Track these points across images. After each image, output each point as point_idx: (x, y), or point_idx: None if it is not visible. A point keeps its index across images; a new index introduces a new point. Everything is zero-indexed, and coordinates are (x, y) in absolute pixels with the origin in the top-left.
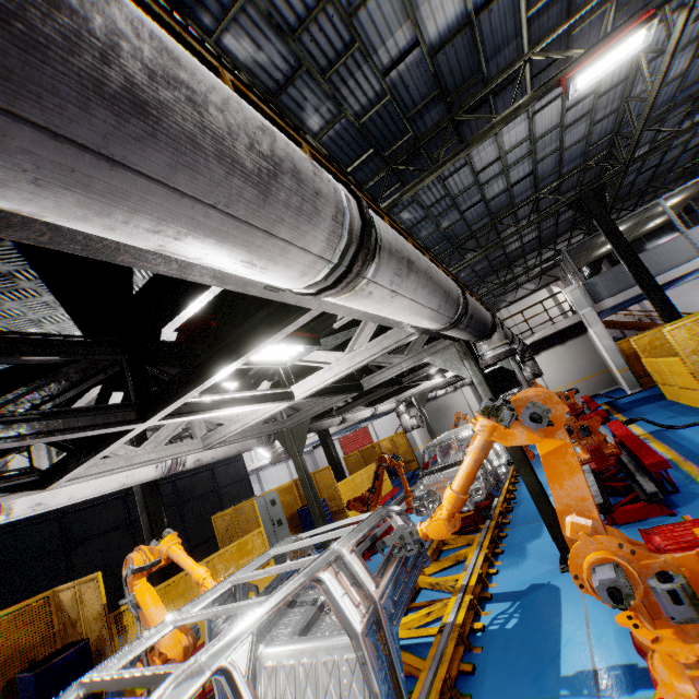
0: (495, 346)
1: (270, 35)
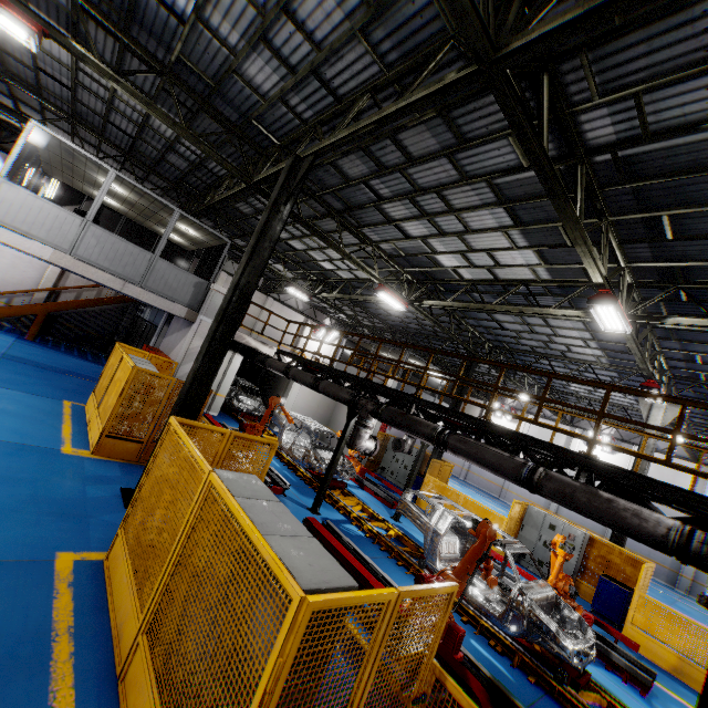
0: None
1: None
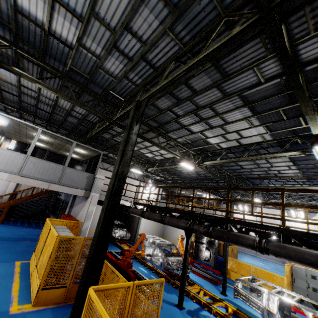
0: None
1: None
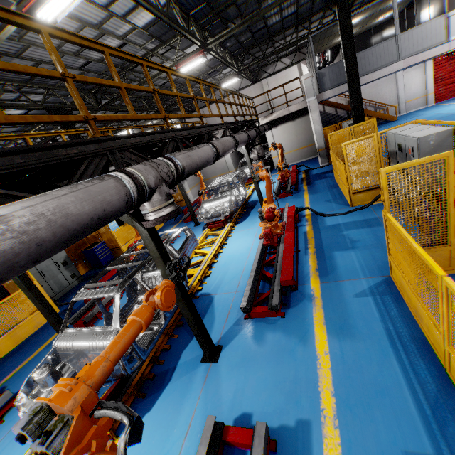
0: (153, 210)
1: None
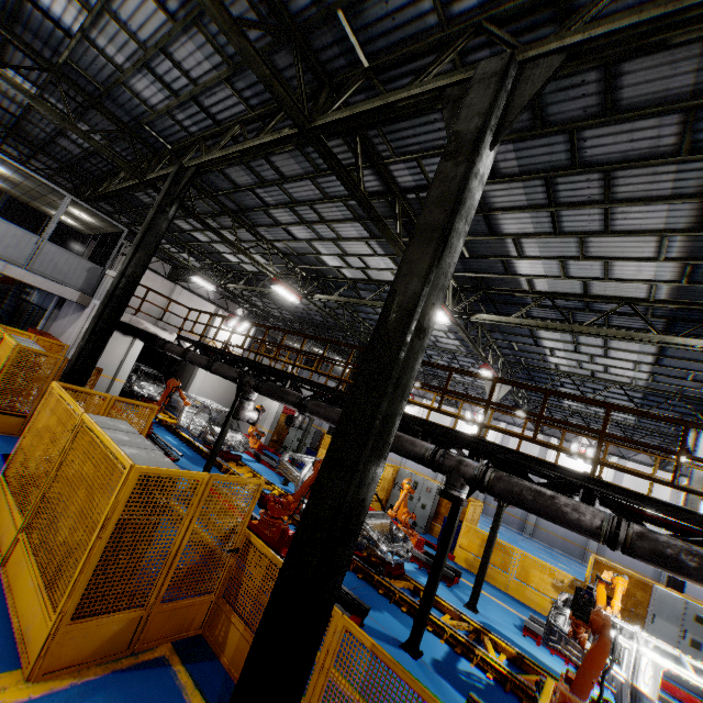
0: None
1: (619, 310)
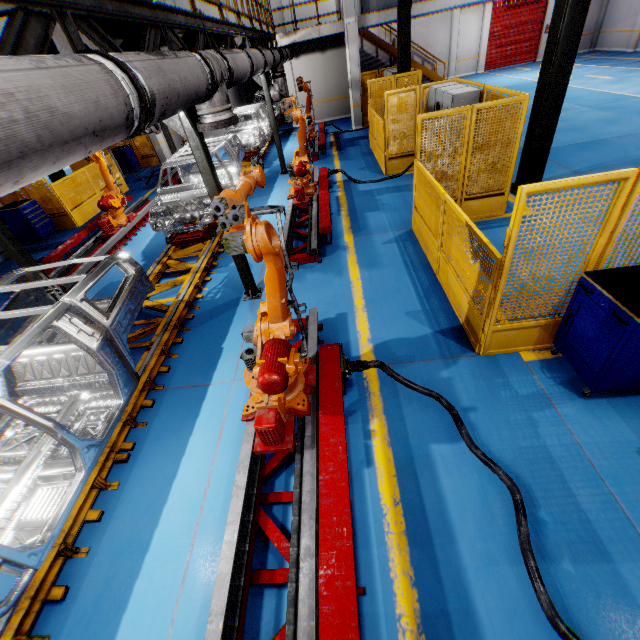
0: (215, 111)
1: None
